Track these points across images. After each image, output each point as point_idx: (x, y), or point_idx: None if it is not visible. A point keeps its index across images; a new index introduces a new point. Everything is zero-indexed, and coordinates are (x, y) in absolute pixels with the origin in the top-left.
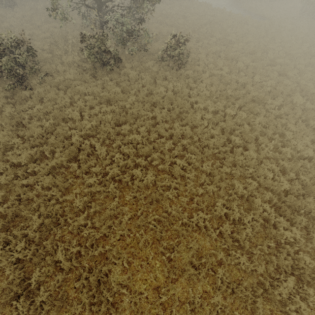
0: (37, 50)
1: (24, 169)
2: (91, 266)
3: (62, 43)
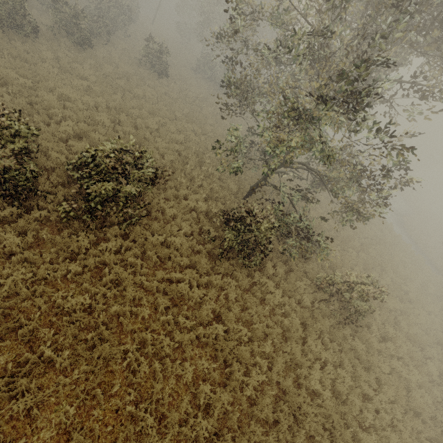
0: (154, 153)
1: None
2: None
3: (193, 161)
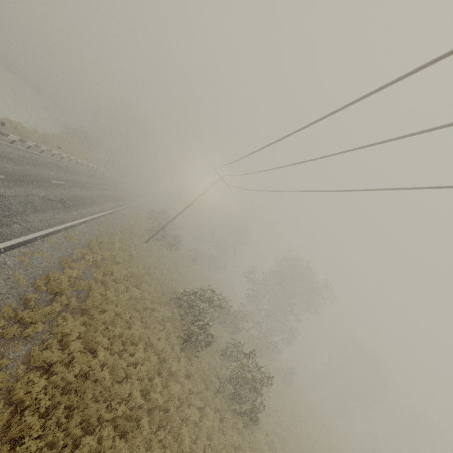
0: None
1: None
2: None
3: None
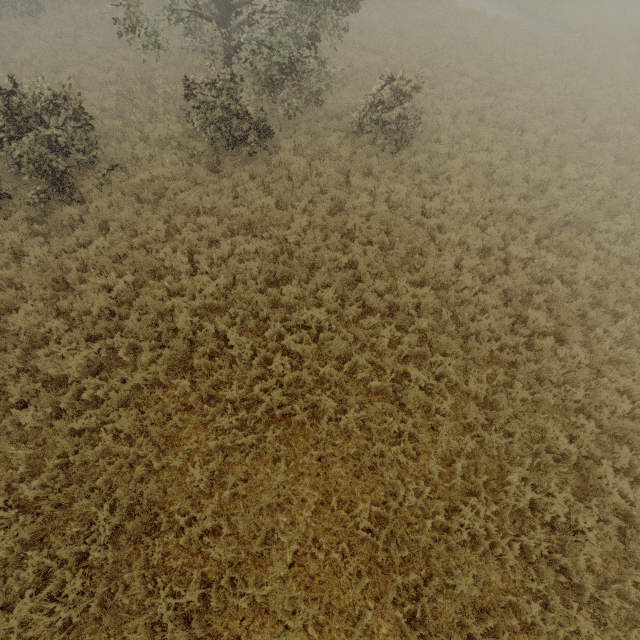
0: (90, 111)
1: (75, 391)
2: (232, 632)
3: (142, 93)
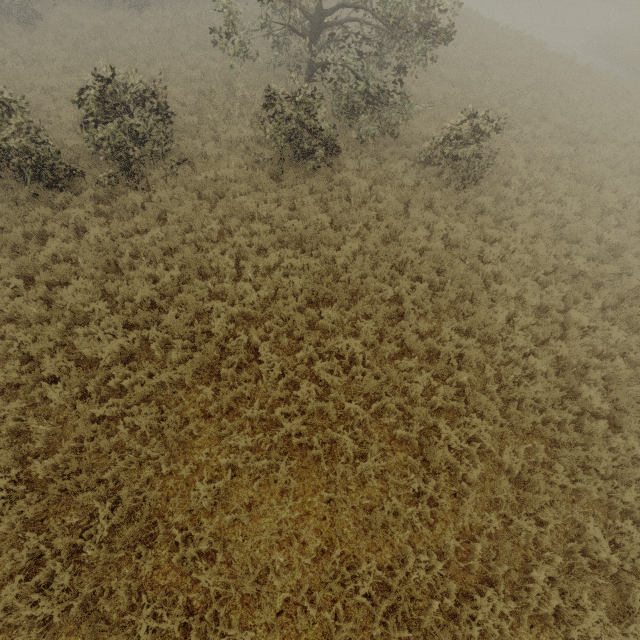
0: (171, 104)
1: (103, 375)
2: None
3: (222, 94)
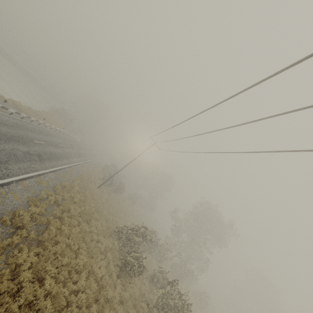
0: None
1: None
2: None
3: None
